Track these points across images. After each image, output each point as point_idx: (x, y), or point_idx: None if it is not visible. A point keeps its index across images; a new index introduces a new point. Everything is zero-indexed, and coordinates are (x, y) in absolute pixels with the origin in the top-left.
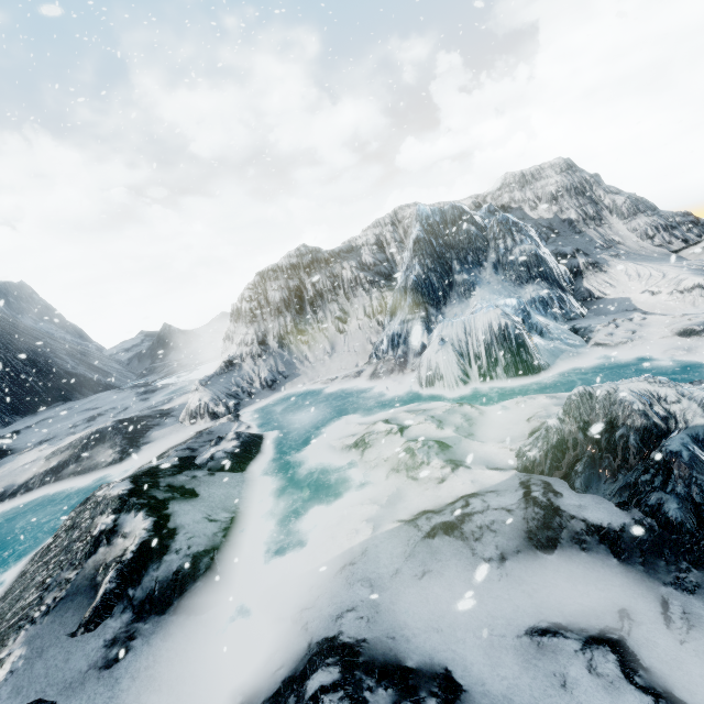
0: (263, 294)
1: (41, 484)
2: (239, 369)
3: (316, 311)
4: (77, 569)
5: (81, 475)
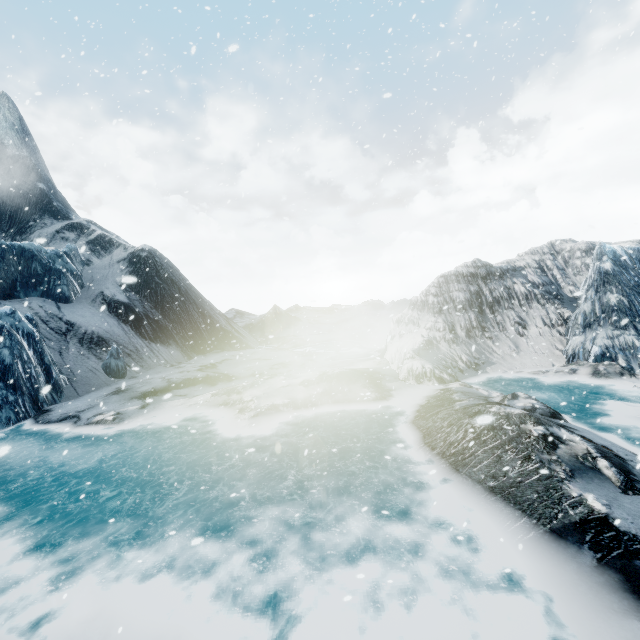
0: (447, 292)
1: (321, 402)
2: (436, 348)
3: (494, 314)
4: (552, 455)
5: (356, 402)
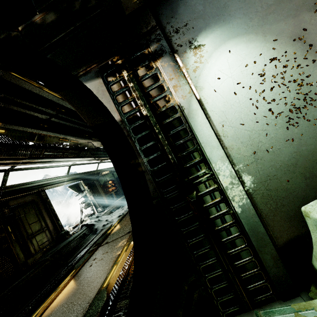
0: None
1: None
2: None
3: None
4: None
5: None
